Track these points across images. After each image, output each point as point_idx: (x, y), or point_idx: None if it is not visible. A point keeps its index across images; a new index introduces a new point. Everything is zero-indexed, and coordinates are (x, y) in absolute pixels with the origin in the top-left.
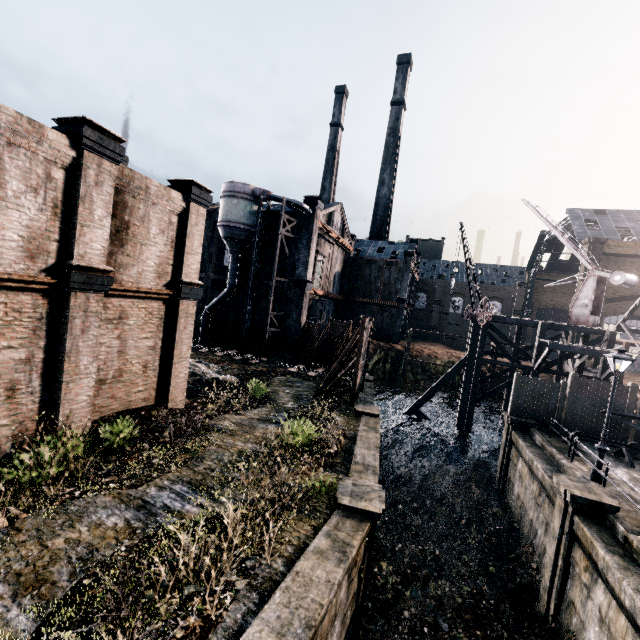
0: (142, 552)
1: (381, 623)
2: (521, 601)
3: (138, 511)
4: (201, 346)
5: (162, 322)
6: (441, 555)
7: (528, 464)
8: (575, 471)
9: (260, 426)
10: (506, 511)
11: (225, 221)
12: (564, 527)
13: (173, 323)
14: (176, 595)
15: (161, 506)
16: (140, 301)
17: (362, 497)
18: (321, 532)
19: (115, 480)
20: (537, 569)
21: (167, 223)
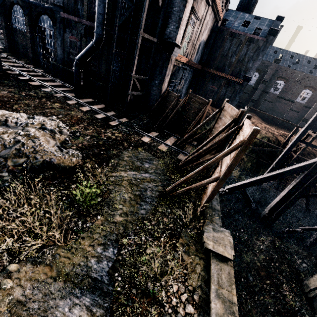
0: None
1: None
2: None
3: None
4: (71, 96)
5: None
6: None
7: None
8: None
9: (56, 314)
10: None
11: None
12: None
13: None
14: None
15: None
16: None
17: None
18: None
19: None
20: None
21: None
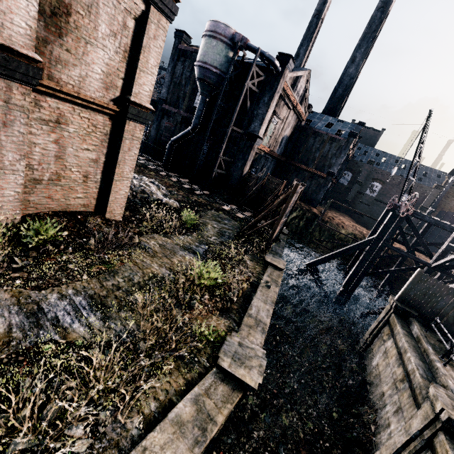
0: (0, 372)
1: (232, 438)
2: (351, 453)
3: (26, 318)
4: (162, 169)
5: (107, 138)
6: (297, 391)
7: (399, 349)
8: (449, 380)
9: (180, 253)
10: (361, 371)
11: (201, 61)
12: (423, 432)
13: (118, 142)
14: (3, 445)
15: (51, 317)
16: (82, 109)
17: (243, 362)
18: (190, 395)
19: (24, 277)
20: (374, 433)
21: (121, 25)
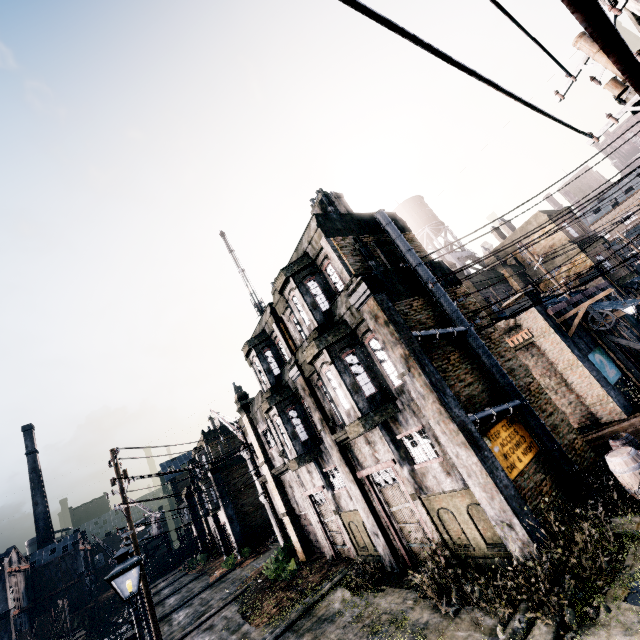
0: None
1: None
2: None
3: None
4: None
5: None
6: None
7: None
8: None
9: None
10: None
11: None
12: None
13: None
14: None
15: None
16: None
17: (81, 634)
18: None
19: None
20: None
21: None
